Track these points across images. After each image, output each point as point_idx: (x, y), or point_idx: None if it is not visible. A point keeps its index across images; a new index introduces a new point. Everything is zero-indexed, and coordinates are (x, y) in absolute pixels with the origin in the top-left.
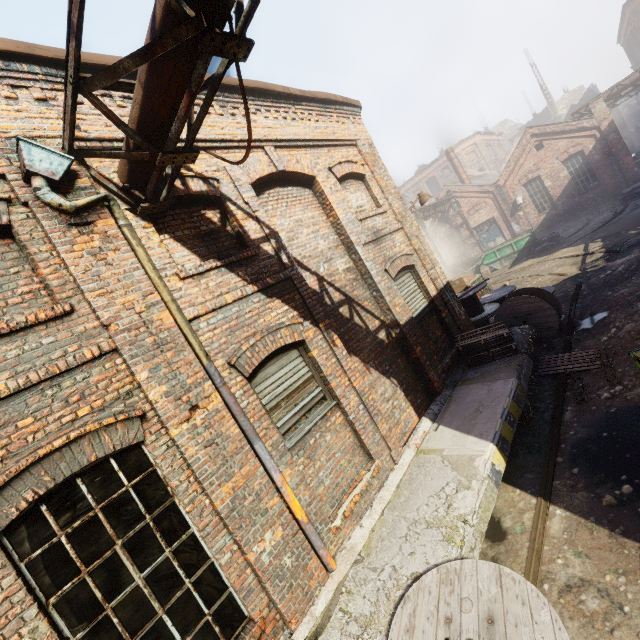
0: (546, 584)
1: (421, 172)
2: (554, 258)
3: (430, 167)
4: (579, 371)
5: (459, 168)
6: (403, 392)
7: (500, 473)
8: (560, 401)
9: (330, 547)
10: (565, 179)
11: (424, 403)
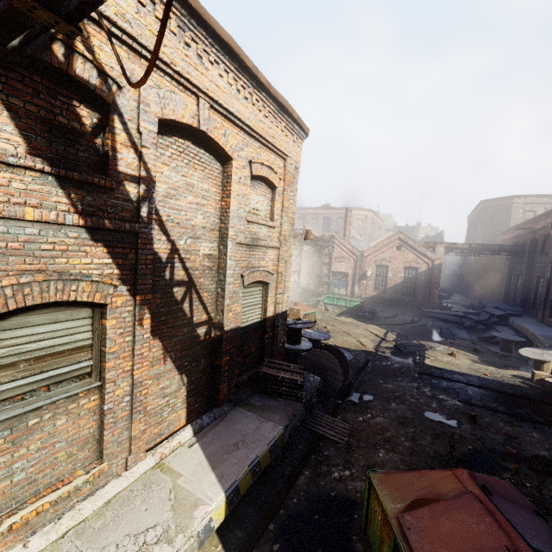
0: None
1: (325, 209)
2: (365, 328)
3: (332, 210)
4: (331, 439)
5: (348, 225)
6: (187, 392)
7: (212, 530)
8: (304, 461)
9: None
10: (400, 279)
11: (201, 409)
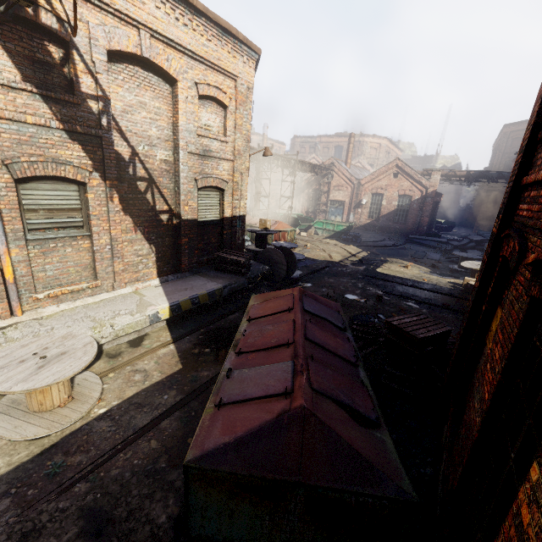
0: (130, 367)
1: (337, 136)
2: (342, 247)
3: (345, 137)
4: None
5: (350, 153)
6: (156, 258)
7: (160, 319)
8: (238, 309)
9: (25, 305)
10: (393, 207)
11: (169, 272)
